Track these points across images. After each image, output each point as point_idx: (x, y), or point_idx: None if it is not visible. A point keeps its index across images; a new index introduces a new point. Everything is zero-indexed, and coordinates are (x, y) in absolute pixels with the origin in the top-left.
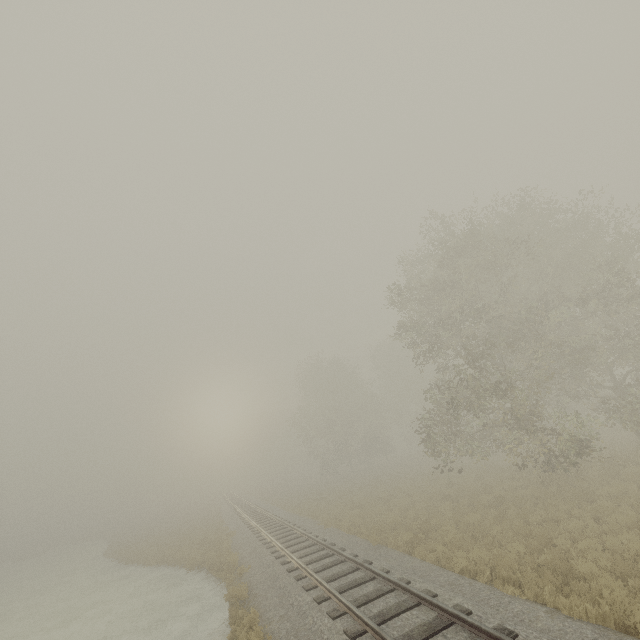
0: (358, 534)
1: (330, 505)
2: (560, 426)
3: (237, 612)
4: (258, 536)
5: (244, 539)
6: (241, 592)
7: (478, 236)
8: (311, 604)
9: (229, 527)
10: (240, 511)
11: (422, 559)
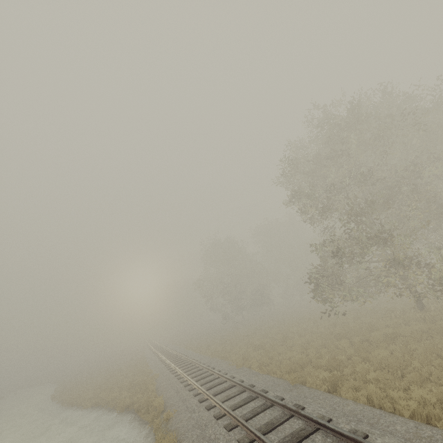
0: (272, 374)
1: (235, 347)
2: None
3: None
4: (179, 378)
5: (166, 381)
6: None
7: (359, 114)
8: None
9: (153, 369)
10: (161, 355)
11: (351, 399)
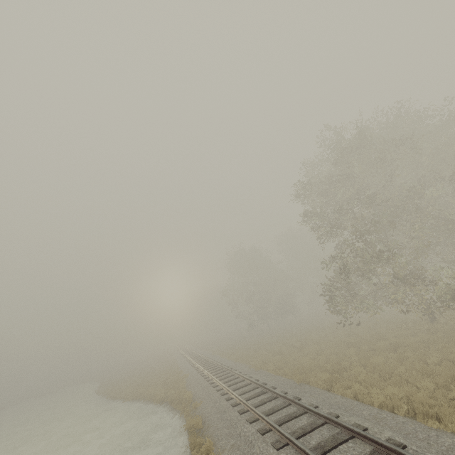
0: (283, 375)
1: (257, 353)
2: (445, 284)
3: (195, 440)
4: (205, 378)
5: (195, 380)
6: (197, 423)
7: (365, 139)
8: (256, 435)
9: (183, 371)
10: (190, 359)
11: (341, 395)
